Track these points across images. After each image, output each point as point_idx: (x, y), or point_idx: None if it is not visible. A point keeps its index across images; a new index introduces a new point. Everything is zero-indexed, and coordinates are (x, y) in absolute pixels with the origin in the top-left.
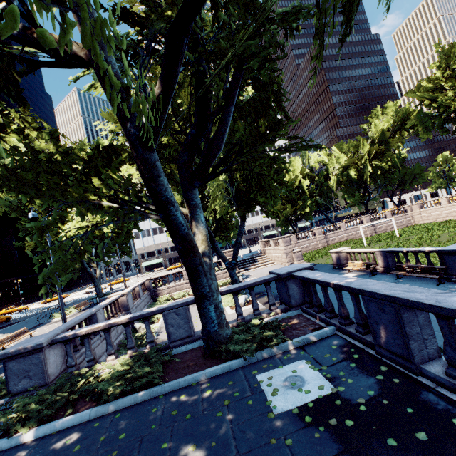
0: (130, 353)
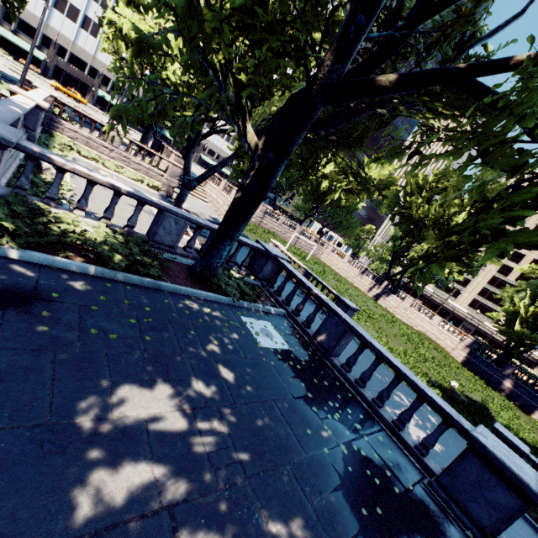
0: (104, 223)
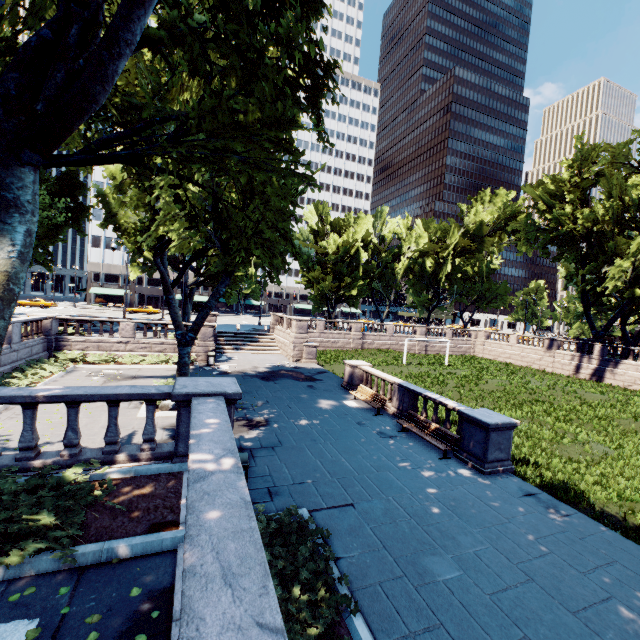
0: None
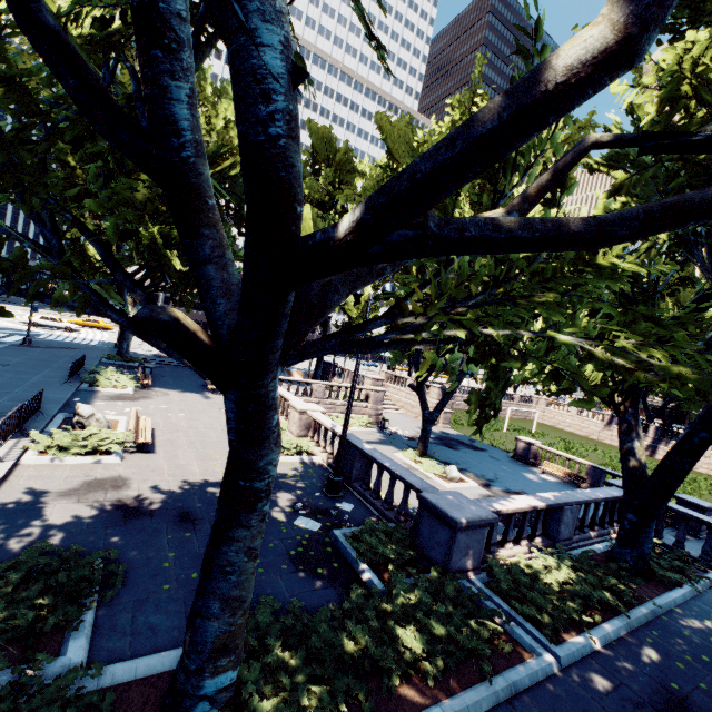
0: (524, 545)
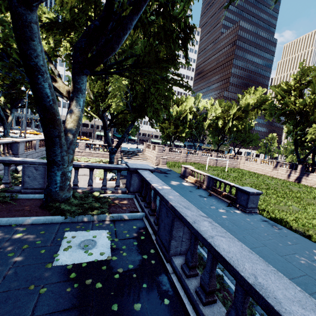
0: None
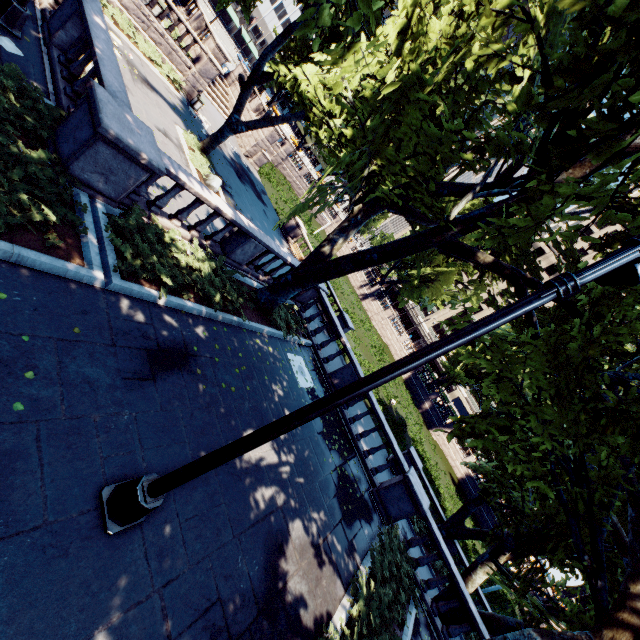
0: (194, 235)
